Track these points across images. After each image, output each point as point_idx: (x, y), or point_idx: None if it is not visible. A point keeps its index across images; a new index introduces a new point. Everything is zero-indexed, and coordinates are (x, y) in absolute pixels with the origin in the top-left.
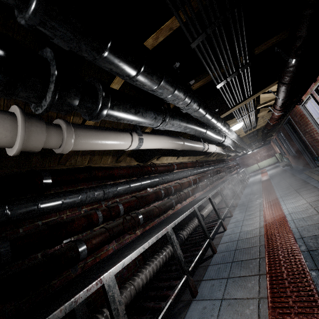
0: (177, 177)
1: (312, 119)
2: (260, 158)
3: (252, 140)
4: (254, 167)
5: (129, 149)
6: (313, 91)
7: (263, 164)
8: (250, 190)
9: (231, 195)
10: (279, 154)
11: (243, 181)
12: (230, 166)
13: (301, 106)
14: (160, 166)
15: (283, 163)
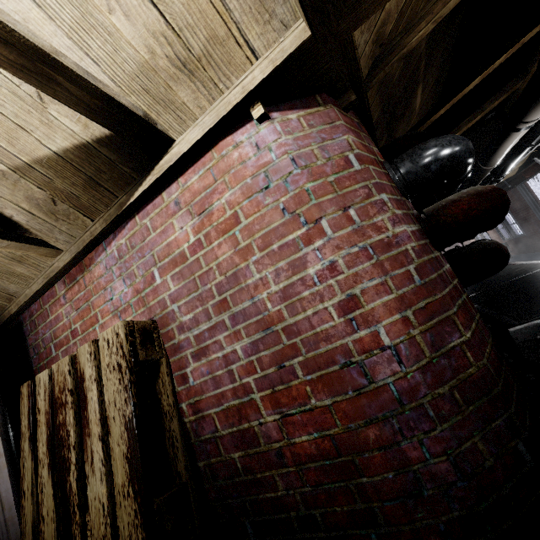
0: None
1: None
2: None
3: None
4: None
5: (531, 123)
6: None
7: None
8: None
9: None
10: None
11: None
12: None
13: None
14: None
15: None
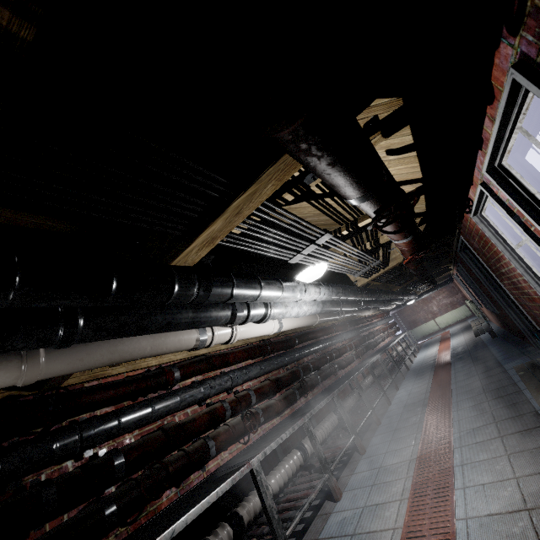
0: (166, 411)
1: (505, 247)
2: (439, 309)
3: (404, 283)
4: (429, 326)
5: None
6: (486, 177)
7: (445, 320)
8: (408, 392)
9: (350, 422)
10: (470, 303)
11: (400, 364)
12: (373, 331)
13: (473, 216)
14: (98, 391)
15: (478, 322)
